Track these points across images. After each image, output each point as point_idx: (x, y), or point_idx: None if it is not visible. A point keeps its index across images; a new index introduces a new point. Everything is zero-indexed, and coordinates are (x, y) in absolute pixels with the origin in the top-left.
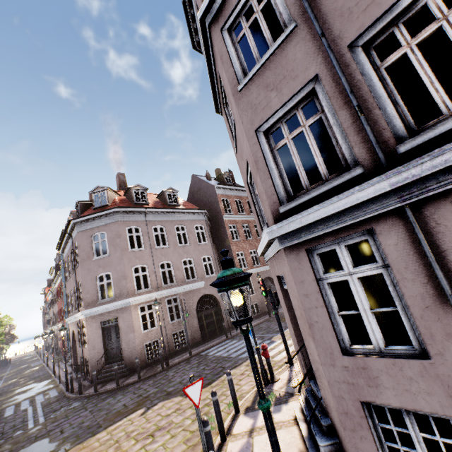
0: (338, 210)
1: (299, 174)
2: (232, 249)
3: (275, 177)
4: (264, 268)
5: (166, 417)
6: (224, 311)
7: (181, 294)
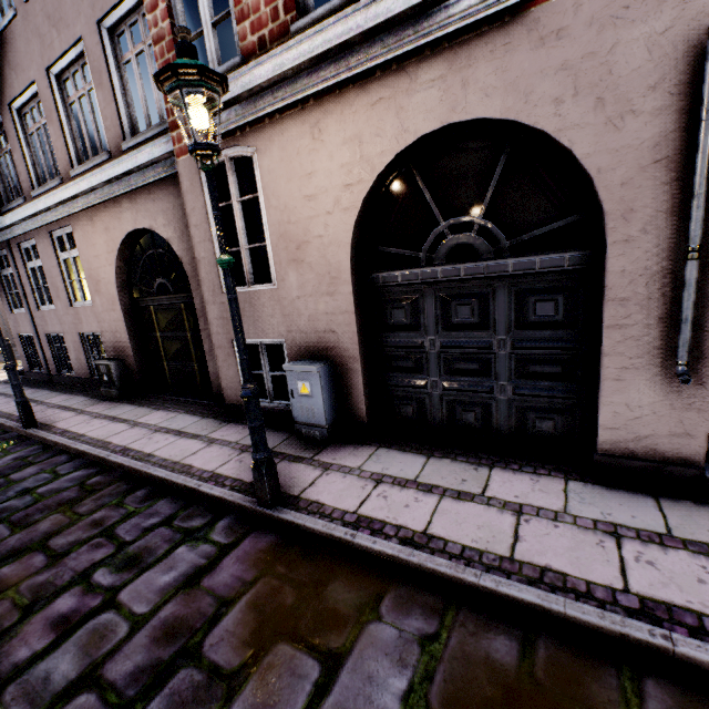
0: None
1: None
2: None
3: None
4: None
5: None
6: None
7: None
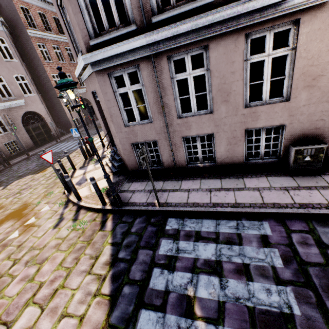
0: (124, 51)
1: (102, 17)
2: (47, 71)
3: (84, 13)
4: (80, 91)
5: (25, 184)
6: (50, 124)
7: (1, 111)
